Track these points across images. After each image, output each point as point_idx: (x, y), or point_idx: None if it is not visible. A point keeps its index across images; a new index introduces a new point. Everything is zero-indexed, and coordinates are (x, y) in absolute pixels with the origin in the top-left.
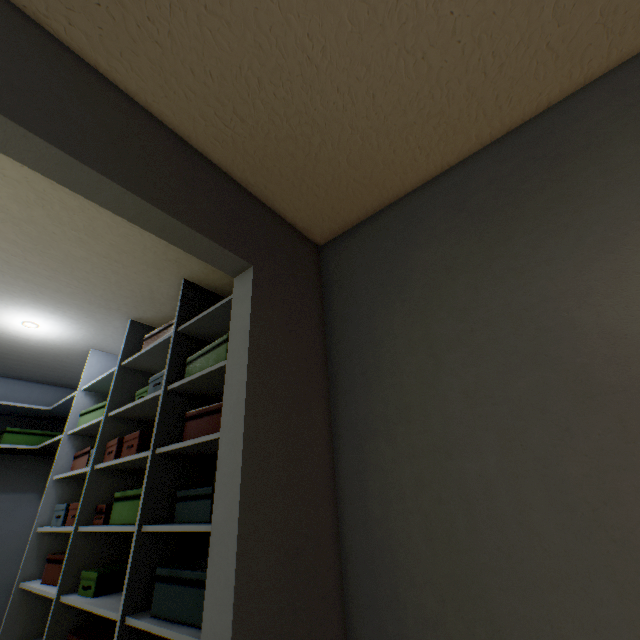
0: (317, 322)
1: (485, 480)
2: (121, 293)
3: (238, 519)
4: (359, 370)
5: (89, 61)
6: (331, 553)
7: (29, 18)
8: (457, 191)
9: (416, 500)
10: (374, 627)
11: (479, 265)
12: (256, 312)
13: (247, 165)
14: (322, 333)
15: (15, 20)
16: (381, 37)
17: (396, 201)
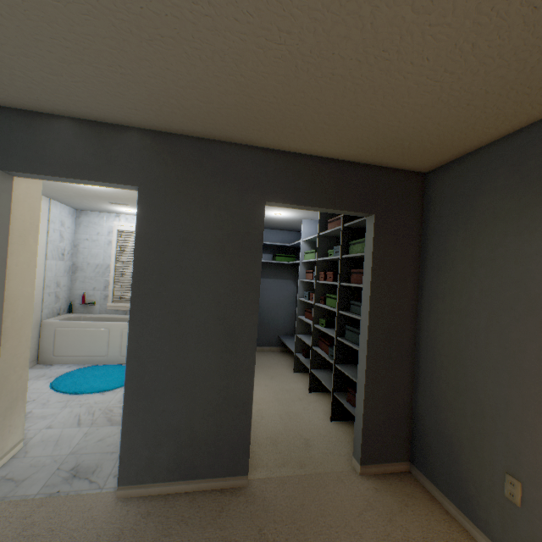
0: (415, 232)
1: (477, 329)
2: None
3: (368, 321)
4: (435, 264)
5: (296, 152)
6: (410, 337)
7: (277, 151)
8: (518, 154)
9: (448, 328)
10: (424, 364)
11: (511, 219)
12: (375, 240)
13: (368, 158)
14: (418, 238)
15: (275, 157)
16: (433, 109)
17: (478, 149)
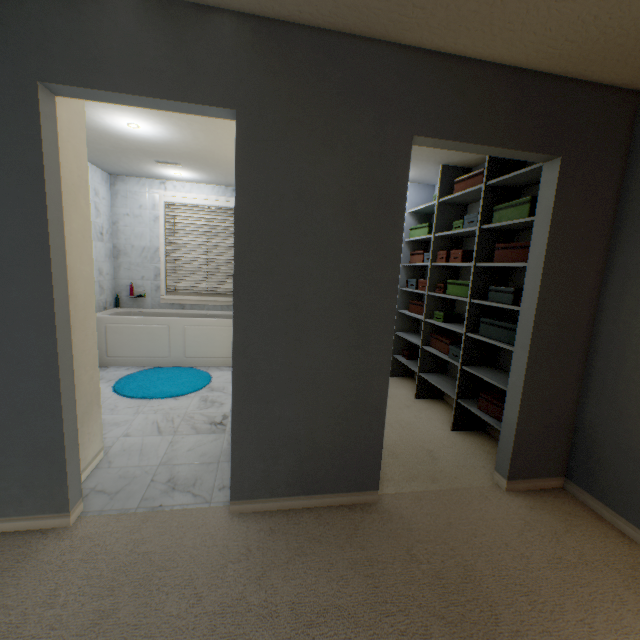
0: (613, 184)
1: None
2: (439, 153)
3: (535, 309)
4: None
5: (460, 55)
6: (585, 331)
7: (433, 53)
8: None
9: None
10: (603, 364)
11: None
12: (558, 196)
13: (568, 64)
14: (616, 193)
15: (429, 63)
16: None
17: None
